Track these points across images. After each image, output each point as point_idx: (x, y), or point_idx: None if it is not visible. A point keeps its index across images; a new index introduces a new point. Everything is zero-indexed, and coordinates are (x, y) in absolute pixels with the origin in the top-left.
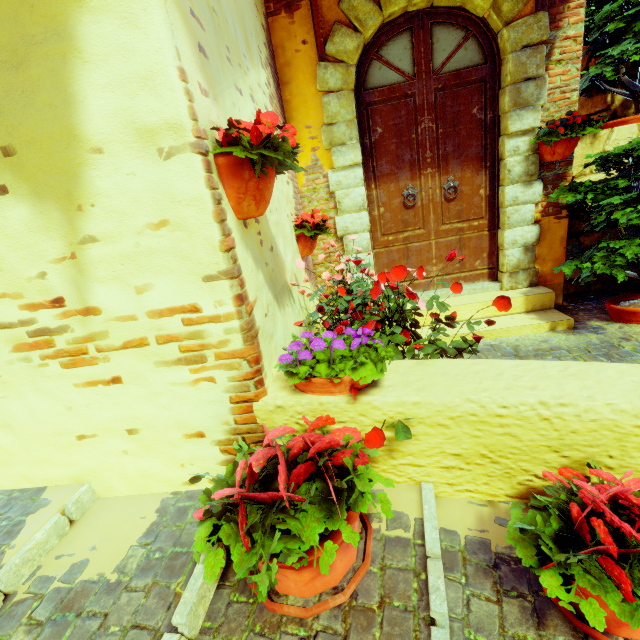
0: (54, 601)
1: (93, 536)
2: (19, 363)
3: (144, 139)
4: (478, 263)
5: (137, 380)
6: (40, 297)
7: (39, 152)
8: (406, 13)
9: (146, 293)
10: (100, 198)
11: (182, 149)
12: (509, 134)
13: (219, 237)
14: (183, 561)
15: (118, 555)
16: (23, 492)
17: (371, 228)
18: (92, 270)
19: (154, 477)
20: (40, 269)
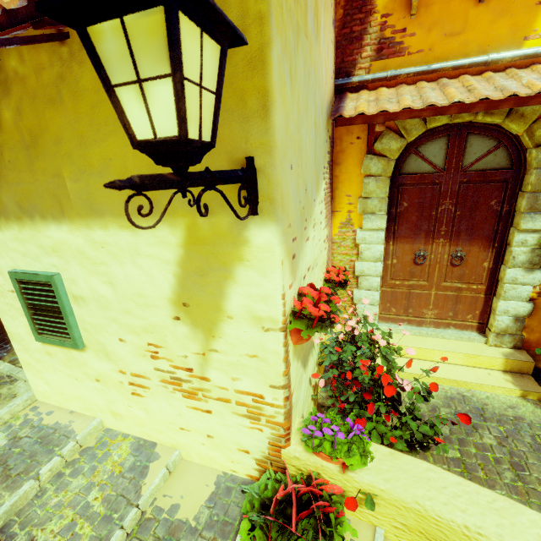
0: (165, 526)
1: (181, 488)
2: (161, 387)
3: (256, 320)
4: (470, 317)
5: (220, 415)
6: (181, 364)
7: (201, 309)
8: (447, 124)
9: (236, 381)
10: (225, 336)
11: (274, 330)
12: (520, 229)
13: (283, 369)
14: (229, 529)
15: (195, 508)
16: (145, 442)
17: (383, 272)
18: (211, 362)
19: (215, 460)
20: (185, 354)
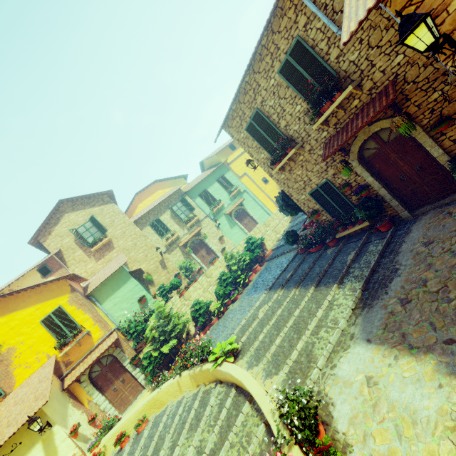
0: None
1: None
2: None
3: (63, 441)
4: (139, 388)
5: None
6: None
7: (52, 451)
8: (94, 363)
9: None
10: (60, 450)
11: (67, 438)
12: (125, 365)
13: (74, 443)
14: None
15: None
16: None
17: (110, 401)
18: None
19: None
20: None
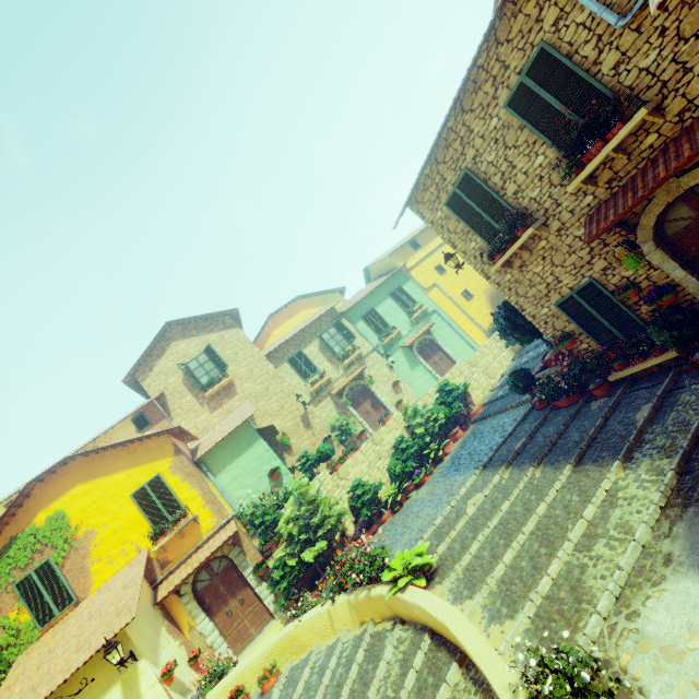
0: None
1: None
2: None
3: (151, 687)
4: (265, 616)
5: None
6: None
7: None
8: (201, 567)
9: None
10: None
11: (157, 684)
12: (246, 576)
13: (167, 693)
14: None
15: None
16: None
17: (221, 632)
18: None
19: None
20: None
